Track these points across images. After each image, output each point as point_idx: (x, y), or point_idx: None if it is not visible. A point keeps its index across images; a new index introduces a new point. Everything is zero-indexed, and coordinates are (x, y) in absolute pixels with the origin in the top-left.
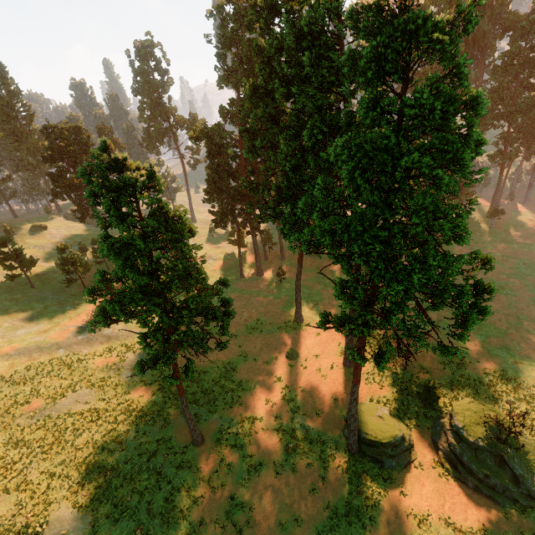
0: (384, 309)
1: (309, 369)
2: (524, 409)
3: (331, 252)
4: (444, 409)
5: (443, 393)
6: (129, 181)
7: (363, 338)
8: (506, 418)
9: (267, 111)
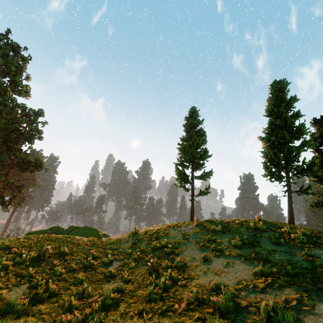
0: None
1: None
2: None
3: None
4: None
5: None
6: None
7: None
8: None
9: None
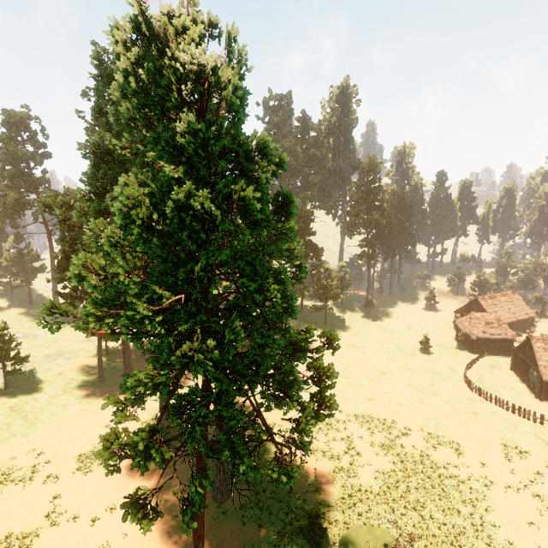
0: (190, 416)
1: (162, 519)
2: (416, 521)
3: (97, 328)
4: (334, 546)
5: (333, 519)
6: None
7: (201, 463)
8: (399, 543)
9: (109, 173)
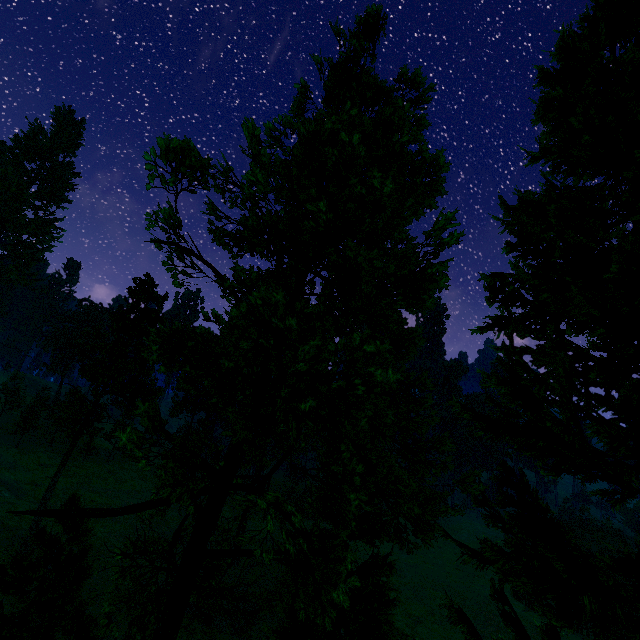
0: None
1: None
2: None
3: None
4: None
5: None
6: (152, 293)
7: None
8: None
9: None
